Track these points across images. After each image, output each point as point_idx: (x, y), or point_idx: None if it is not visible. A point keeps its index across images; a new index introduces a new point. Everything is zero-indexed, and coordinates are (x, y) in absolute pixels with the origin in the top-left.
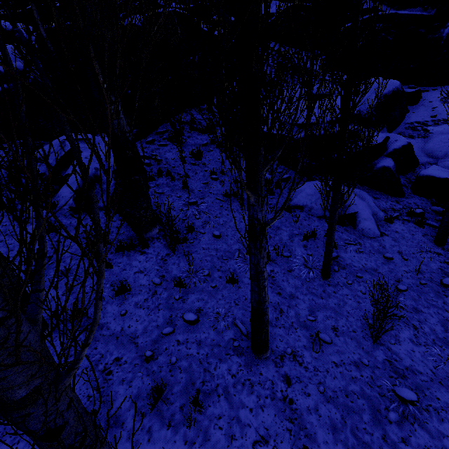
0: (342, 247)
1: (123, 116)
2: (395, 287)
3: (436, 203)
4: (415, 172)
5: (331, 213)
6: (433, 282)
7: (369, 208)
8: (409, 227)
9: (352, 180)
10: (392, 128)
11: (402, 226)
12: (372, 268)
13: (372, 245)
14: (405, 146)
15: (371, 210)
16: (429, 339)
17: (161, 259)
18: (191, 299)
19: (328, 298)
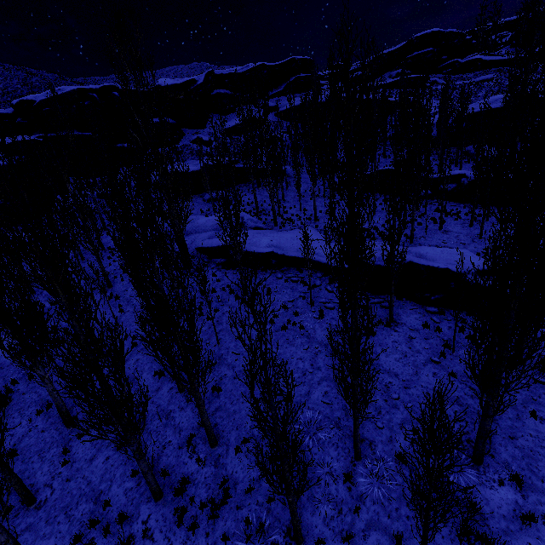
0: None
1: (518, 138)
2: None
3: None
4: None
5: None
6: None
7: None
8: None
9: None
10: None
11: None
12: None
13: None
14: None
15: None
16: None
17: None
18: None
19: None
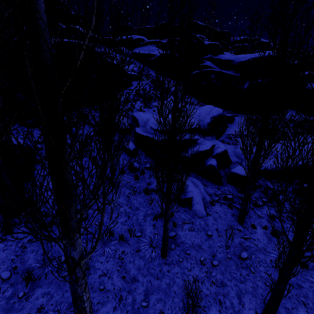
0: (180, 225)
1: None
2: (211, 262)
3: (240, 191)
4: (229, 168)
5: (165, 211)
6: (235, 255)
7: (200, 194)
8: (224, 209)
9: (192, 171)
10: (218, 137)
11: (220, 207)
12: (198, 244)
13: (200, 223)
14: (223, 152)
15: (202, 195)
16: (229, 313)
17: (20, 247)
18: (37, 294)
19: (162, 278)
